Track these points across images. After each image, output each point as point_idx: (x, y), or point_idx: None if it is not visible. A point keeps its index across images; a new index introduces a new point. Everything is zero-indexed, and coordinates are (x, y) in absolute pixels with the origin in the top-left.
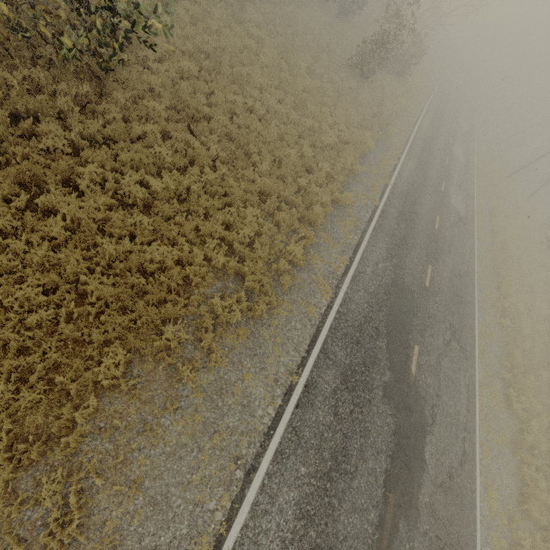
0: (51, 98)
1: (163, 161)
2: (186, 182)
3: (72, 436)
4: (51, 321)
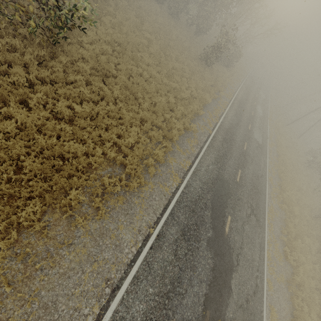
0: (22, 56)
1: (85, 96)
2: (97, 109)
3: None
4: None
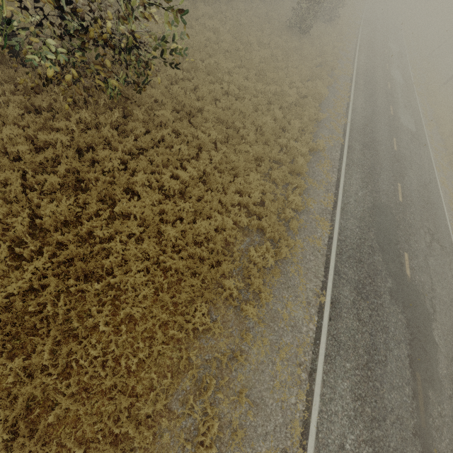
0: (96, 129)
1: (181, 154)
2: (202, 167)
3: (194, 369)
4: (150, 293)
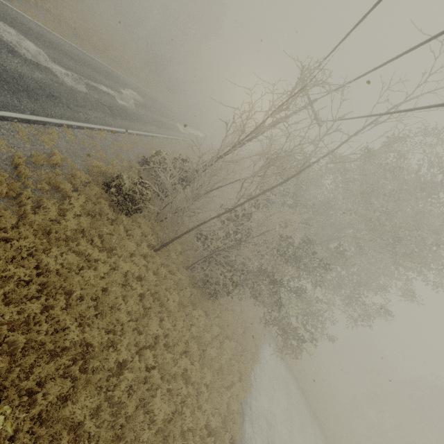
0: None
1: None
2: None
3: None
4: None
